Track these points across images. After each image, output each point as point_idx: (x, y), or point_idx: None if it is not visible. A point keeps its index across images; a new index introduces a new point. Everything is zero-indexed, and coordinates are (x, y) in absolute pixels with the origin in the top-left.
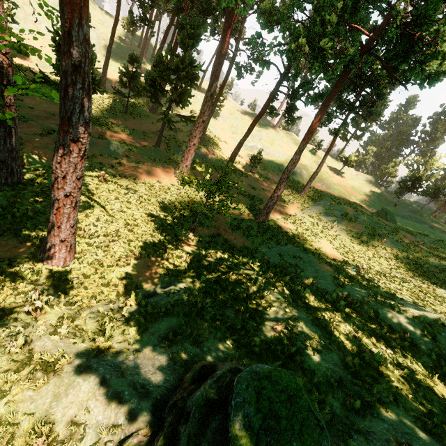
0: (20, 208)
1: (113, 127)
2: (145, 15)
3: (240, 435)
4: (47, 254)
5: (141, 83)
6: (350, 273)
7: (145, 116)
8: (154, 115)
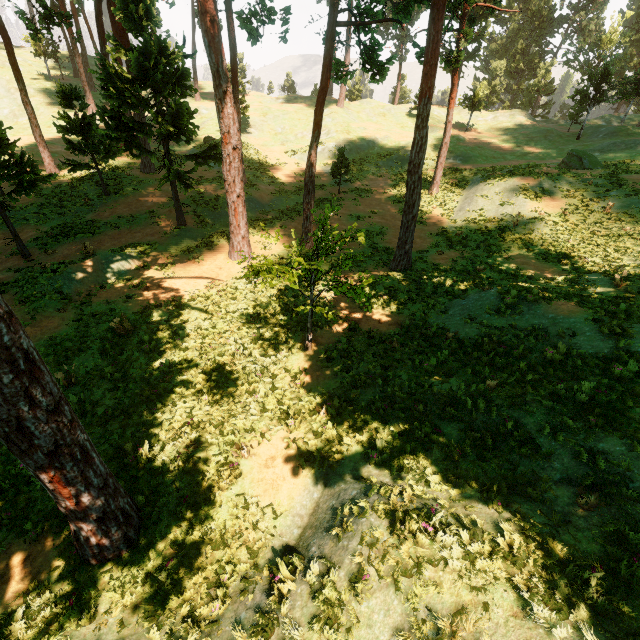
0: (3, 470)
1: (100, 228)
2: (47, 7)
3: None
4: (86, 548)
5: (98, 132)
6: (606, 296)
7: (140, 183)
8: (152, 175)
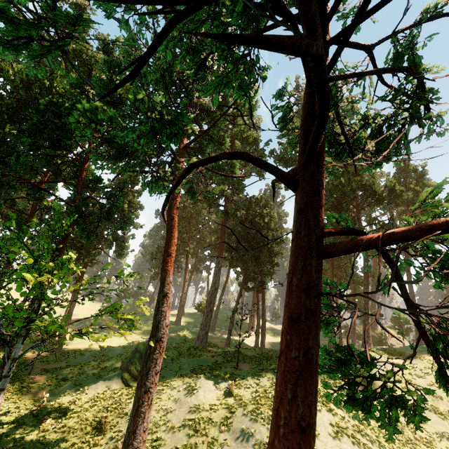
0: None
1: None
2: None
3: (142, 351)
4: None
5: None
6: (127, 345)
7: None
8: None
